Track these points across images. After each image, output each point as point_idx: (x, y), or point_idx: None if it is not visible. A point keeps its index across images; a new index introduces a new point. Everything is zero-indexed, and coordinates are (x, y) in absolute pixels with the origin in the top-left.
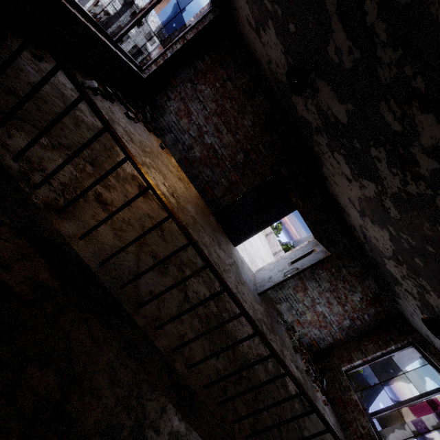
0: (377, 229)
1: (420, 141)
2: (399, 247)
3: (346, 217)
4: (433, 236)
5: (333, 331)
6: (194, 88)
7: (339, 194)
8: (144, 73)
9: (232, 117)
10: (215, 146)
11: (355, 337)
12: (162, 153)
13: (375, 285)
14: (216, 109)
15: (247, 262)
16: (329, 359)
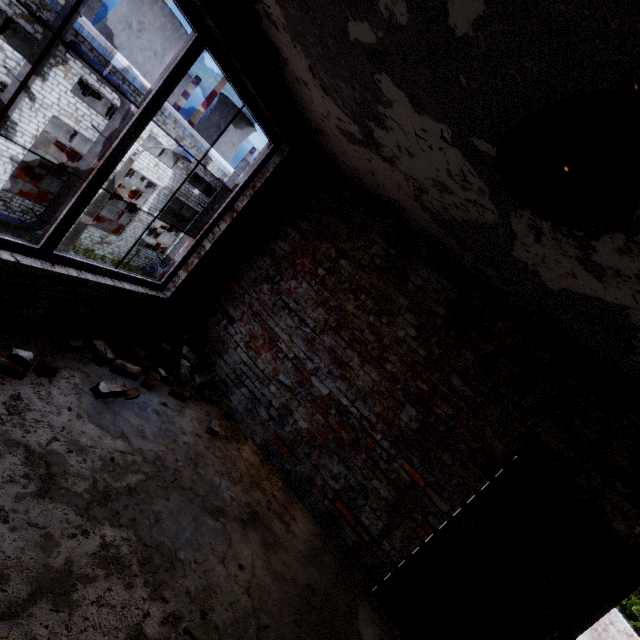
0: None
1: None
2: None
3: None
4: None
5: None
6: (276, 289)
7: None
8: (166, 290)
9: (366, 328)
10: (340, 399)
11: None
12: (206, 451)
13: None
14: (328, 319)
15: None
16: None
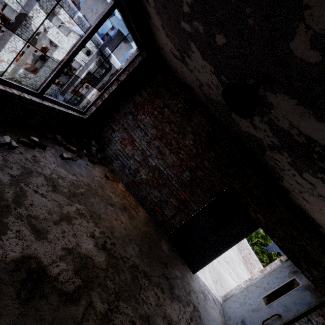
0: None
1: None
2: None
3: (324, 232)
4: None
5: None
6: (135, 118)
7: (311, 210)
8: (85, 115)
9: (173, 139)
10: (160, 167)
11: None
12: (105, 184)
13: None
14: (157, 134)
15: (210, 289)
16: None
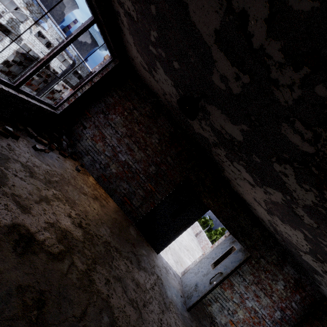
0: (289, 227)
1: None
2: (317, 248)
3: (253, 211)
4: None
5: (267, 326)
6: (106, 117)
7: (243, 193)
8: (57, 110)
9: (141, 137)
10: (129, 162)
11: None
12: (77, 176)
13: (293, 270)
14: (127, 132)
15: (172, 267)
16: None
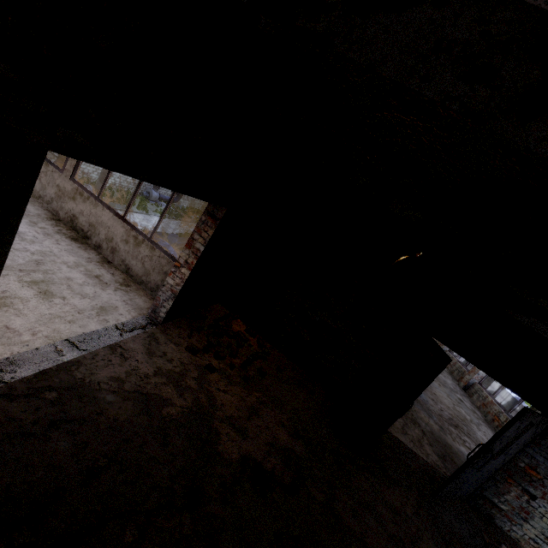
0: None
1: None
2: None
3: None
4: None
5: None
6: None
7: None
8: None
9: None
10: None
11: None
12: None
13: None
14: None
15: None
16: None
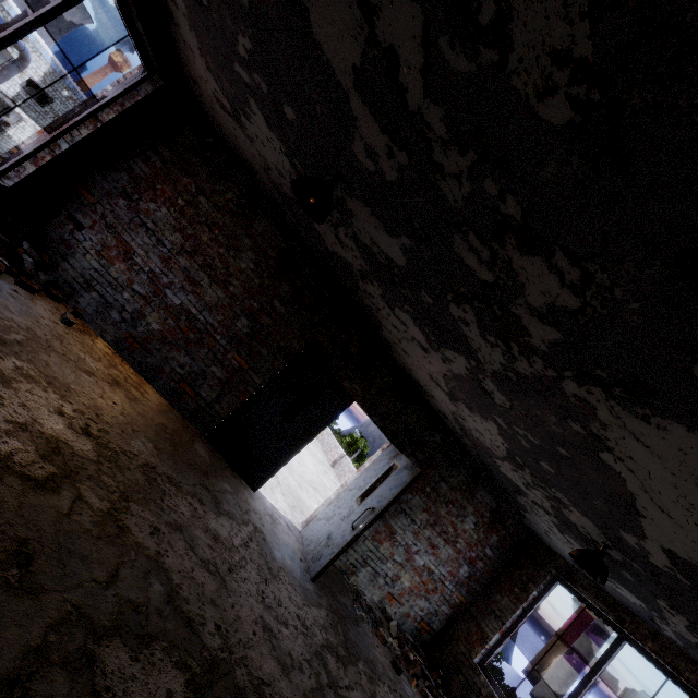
0: (479, 419)
1: (526, 299)
2: (515, 445)
3: (430, 400)
4: (565, 434)
5: (448, 592)
6: (134, 207)
7: (413, 367)
8: (5, 178)
9: (217, 257)
10: (190, 309)
11: (481, 591)
12: (67, 335)
13: (490, 497)
14: (184, 244)
15: (283, 514)
16: (452, 648)
